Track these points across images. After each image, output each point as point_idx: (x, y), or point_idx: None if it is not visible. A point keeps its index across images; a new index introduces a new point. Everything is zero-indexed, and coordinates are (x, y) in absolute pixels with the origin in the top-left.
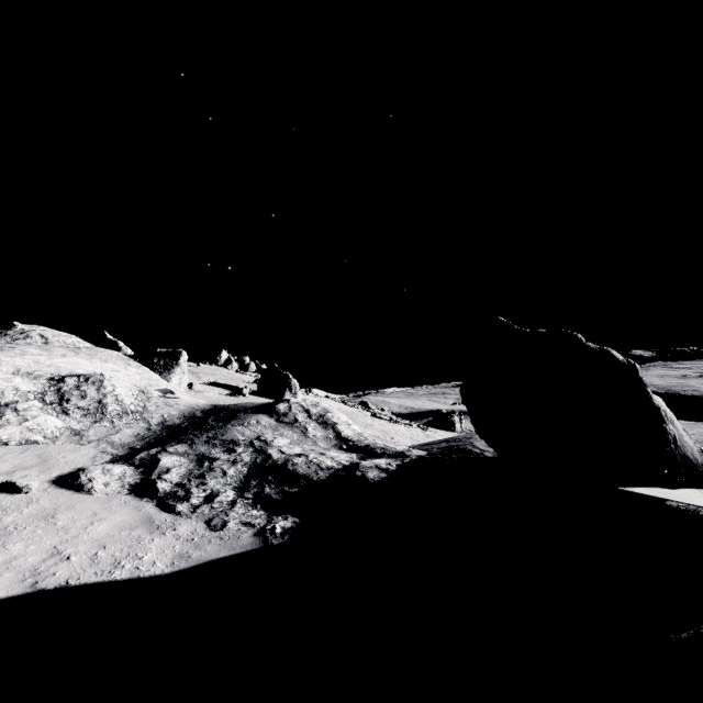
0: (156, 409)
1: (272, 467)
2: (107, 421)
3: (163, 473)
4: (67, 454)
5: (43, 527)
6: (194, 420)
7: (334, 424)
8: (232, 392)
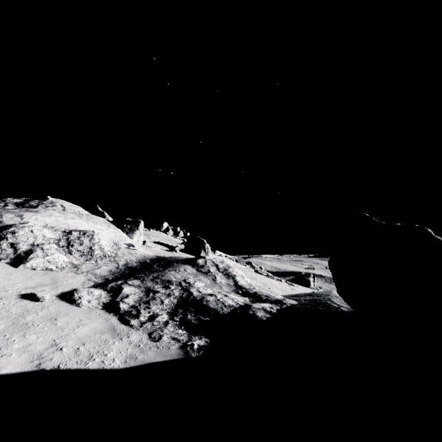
0: (123, 255)
1: (193, 301)
2: (93, 260)
3: (124, 298)
4: (68, 279)
5: (49, 326)
6: (145, 264)
7: (233, 276)
8: (168, 249)
